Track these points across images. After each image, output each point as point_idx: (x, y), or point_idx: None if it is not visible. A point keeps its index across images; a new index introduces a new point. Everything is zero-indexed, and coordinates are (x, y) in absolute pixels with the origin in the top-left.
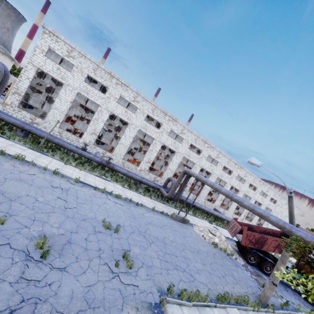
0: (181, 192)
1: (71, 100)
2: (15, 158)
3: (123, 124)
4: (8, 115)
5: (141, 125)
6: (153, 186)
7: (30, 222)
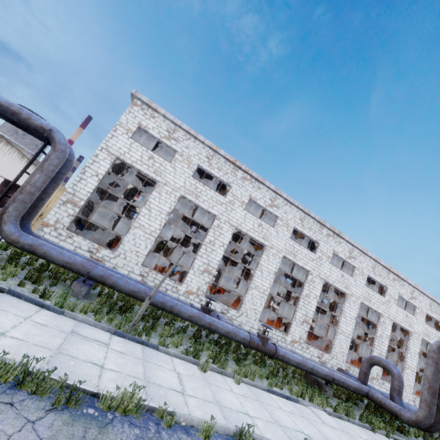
0: None
1: (169, 209)
2: (112, 410)
3: None
4: (54, 245)
5: (286, 248)
6: (356, 387)
7: None
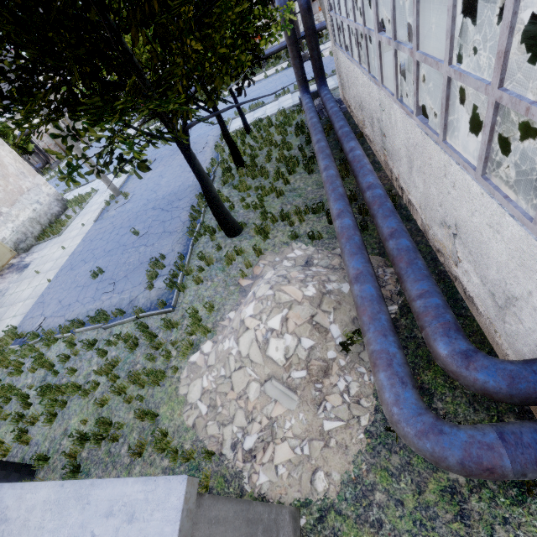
0: (295, 26)
1: None
2: None
3: None
4: None
5: None
6: (277, 49)
7: None
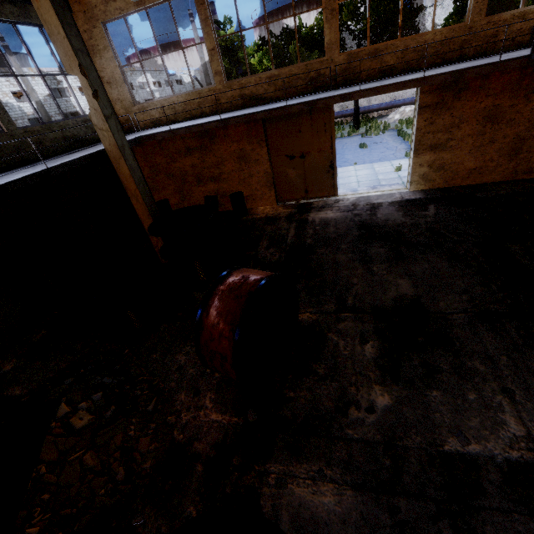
0: None
1: None
2: None
3: None
4: None
5: (24, 113)
6: None
7: None
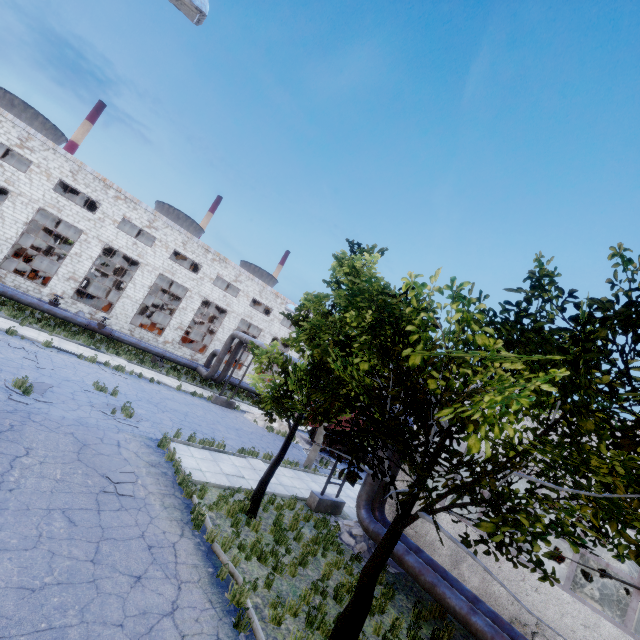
0: (229, 367)
1: (27, 220)
2: None
3: (134, 265)
4: None
5: (164, 267)
6: (186, 363)
7: None
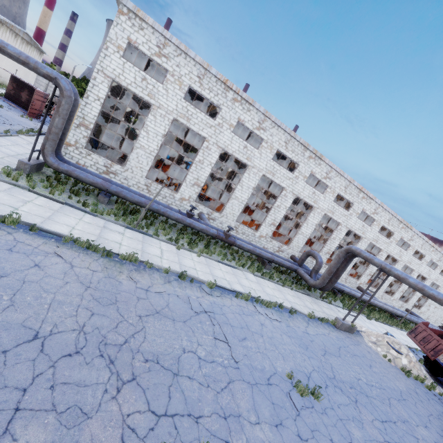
0: (337, 279)
1: (164, 132)
2: (125, 260)
3: None
4: (80, 168)
5: (266, 168)
6: (289, 266)
7: (224, 425)
